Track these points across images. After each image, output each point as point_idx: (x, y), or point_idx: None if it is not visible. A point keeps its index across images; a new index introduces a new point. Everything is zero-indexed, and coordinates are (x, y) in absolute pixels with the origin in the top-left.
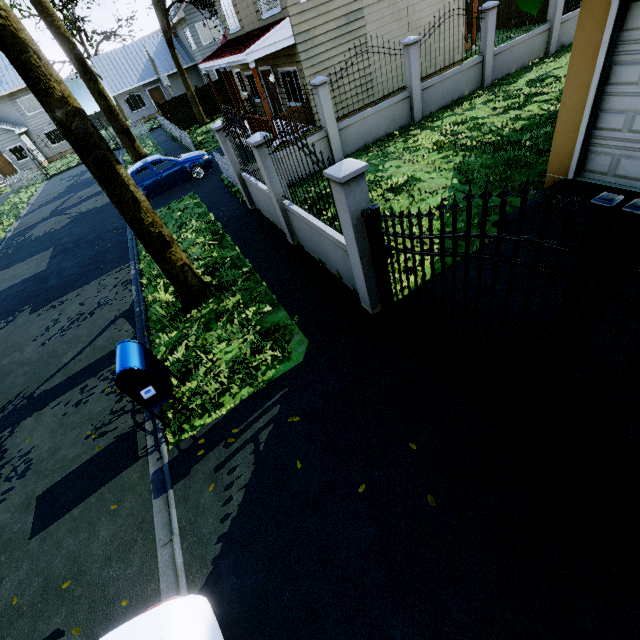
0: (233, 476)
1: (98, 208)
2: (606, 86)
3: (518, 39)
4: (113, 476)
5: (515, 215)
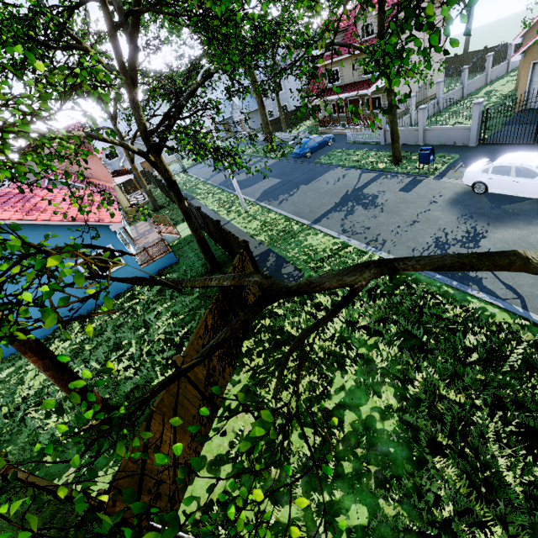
0: (461, 171)
1: (270, 166)
2: (531, 83)
3: (475, 79)
4: (420, 183)
5: (508, 121)
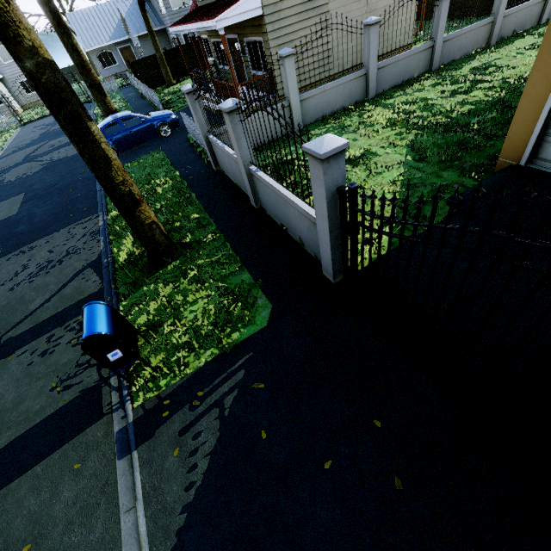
0: (198, 442)
1: (69, 157)
2: None
3: (465, 28)
4: (77, 433)
5: (469, 195)
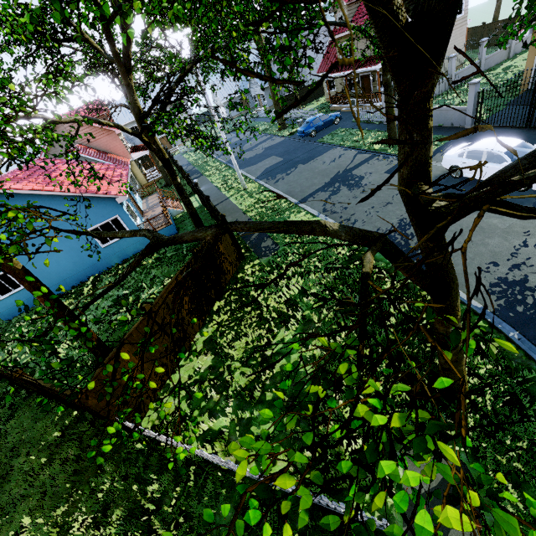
0: None
1: (276, 144)
2: None
3: (495, 52)
4: None
5: (511, 101)
